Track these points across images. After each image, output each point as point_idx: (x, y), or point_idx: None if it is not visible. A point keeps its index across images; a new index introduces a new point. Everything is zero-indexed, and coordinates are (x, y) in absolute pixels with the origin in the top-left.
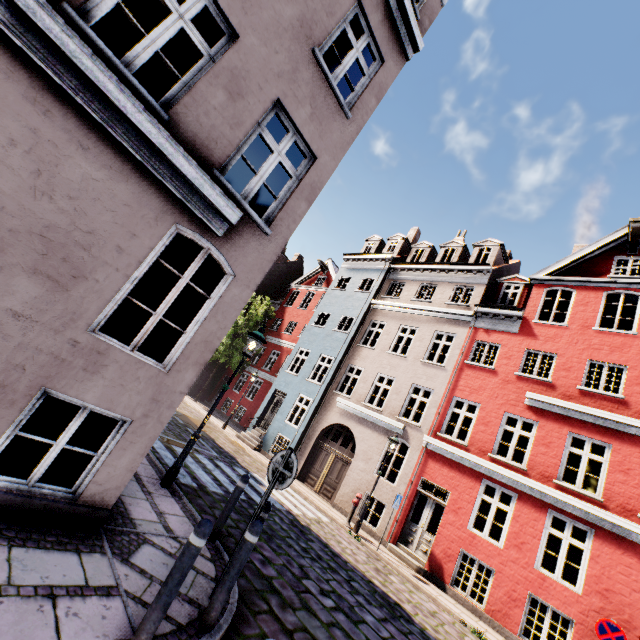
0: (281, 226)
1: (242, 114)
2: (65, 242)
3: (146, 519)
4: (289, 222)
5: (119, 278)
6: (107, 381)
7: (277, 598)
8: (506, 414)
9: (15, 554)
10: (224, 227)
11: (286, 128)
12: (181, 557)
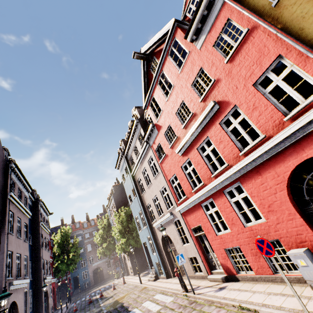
0: None
1: None
2: None
3: None
4: None
5: None
6: None
7: None
8: (182, 167)
9: None
10: None
11: None
12: None
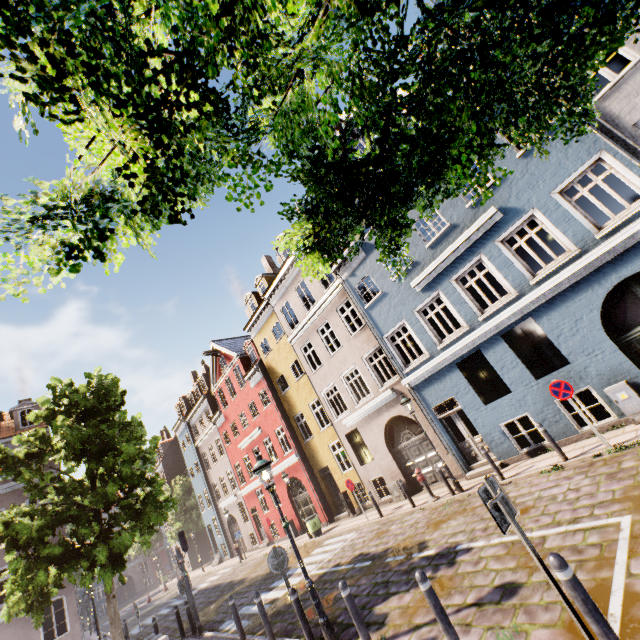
0: None
1: None
2: None
3: None
4: None
5: (39, 633)
6: None
7: (148, 634)
8: (244, 458)
9: None
10: None
11: None
12: None
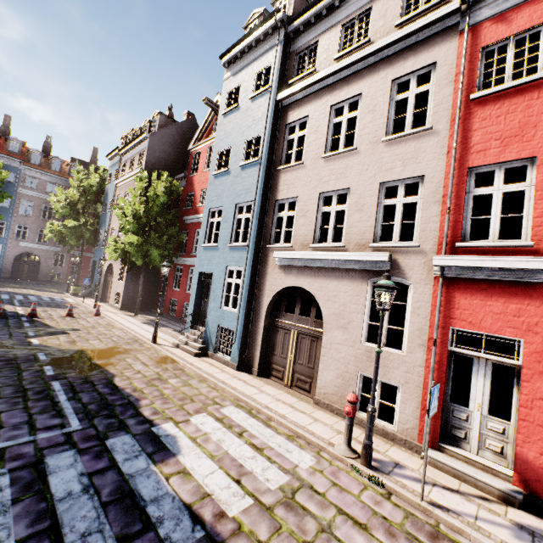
0: None
1: None
2: None
3: None
4: None
5: None
6: None
7: None
8: None
9: None
10: None
11: None
12: None
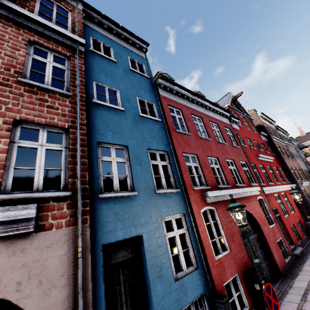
0: None
1: None
2: None
3: None
4: None
5: None
6: None
7: None
8: None
9: None
10: None
11: None
12: None
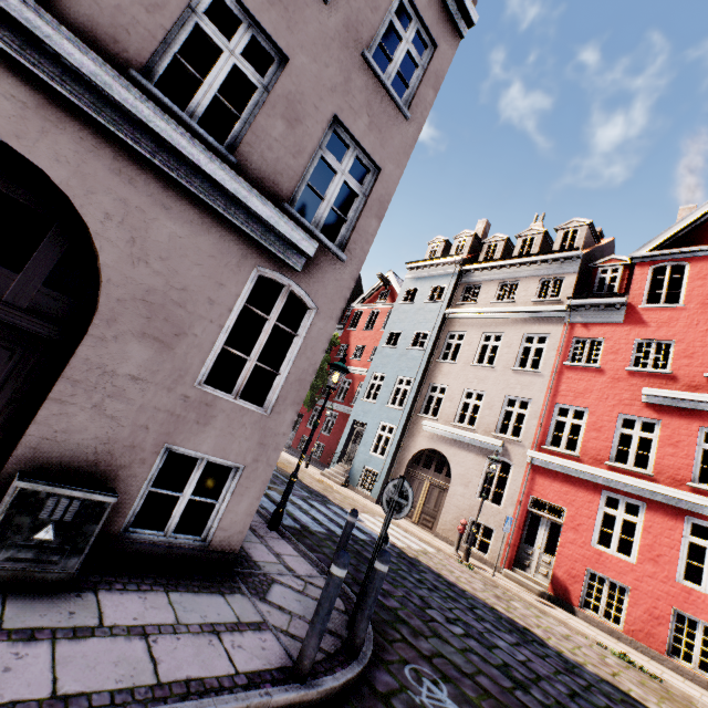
0: (355, 249)
1: (302, 140)
2: (164, 303)
3: (267, 561)
4: (362, 243)
5: (214, 329)
6: (218, 431)
7: (407, 627)
8: (621, 416)
9: (173, 598)
10: (301, 261)
11: (346, 144)
12: (326, 588)
